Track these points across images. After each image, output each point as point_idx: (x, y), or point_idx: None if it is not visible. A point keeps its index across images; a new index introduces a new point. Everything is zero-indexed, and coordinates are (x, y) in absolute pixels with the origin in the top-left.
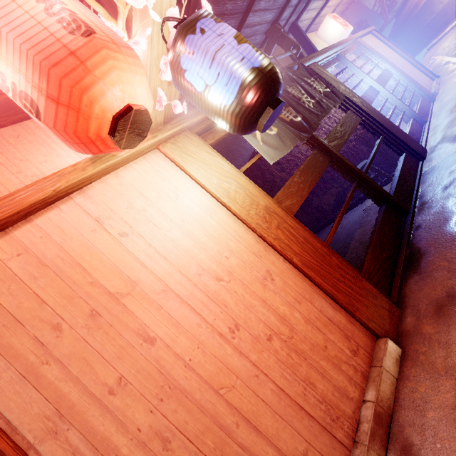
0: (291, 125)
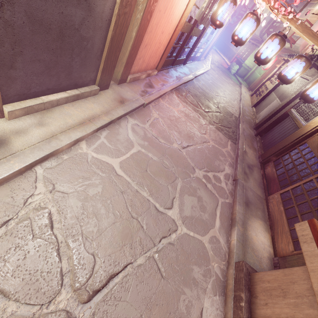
0: (203, 14)
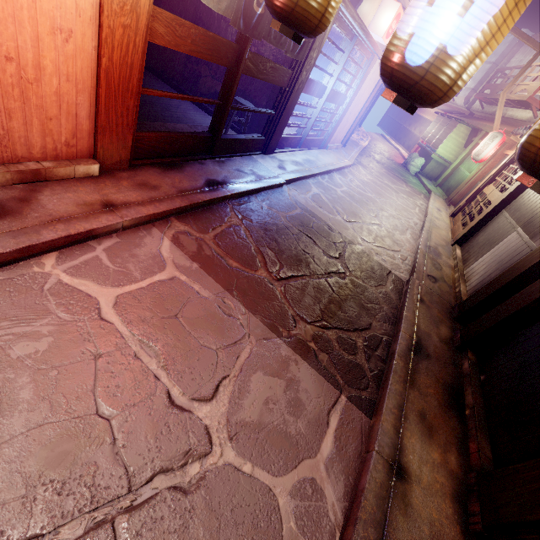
0: (248, 1)
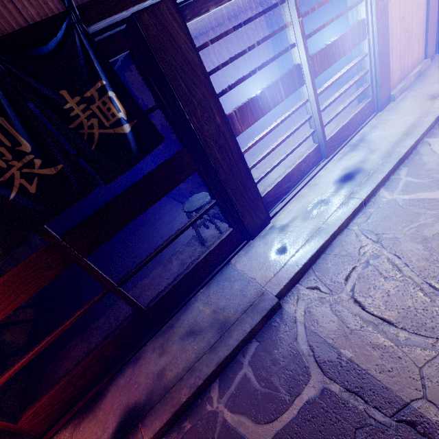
0: None
